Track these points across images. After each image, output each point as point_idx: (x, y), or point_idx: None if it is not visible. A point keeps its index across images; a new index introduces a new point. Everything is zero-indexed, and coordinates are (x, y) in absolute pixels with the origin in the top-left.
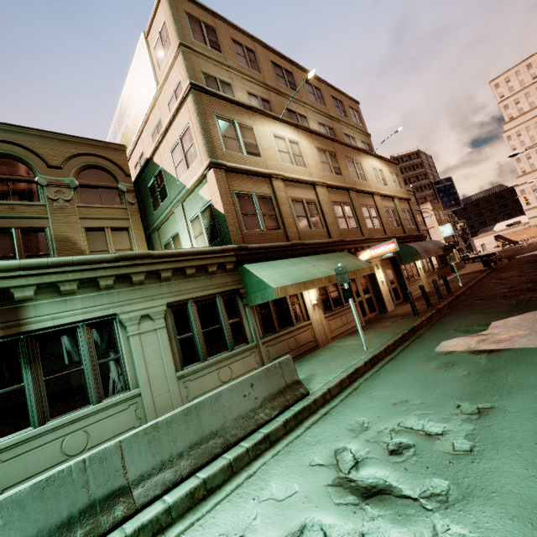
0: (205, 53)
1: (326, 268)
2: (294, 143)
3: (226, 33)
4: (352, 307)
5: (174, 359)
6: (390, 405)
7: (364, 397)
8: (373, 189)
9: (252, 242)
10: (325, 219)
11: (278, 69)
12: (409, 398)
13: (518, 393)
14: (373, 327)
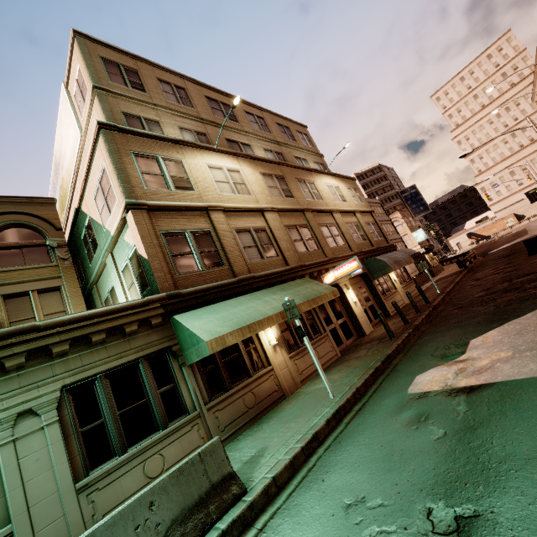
0: (125, 93)
1: (280, 302)
2: (234, 172)
3: (150, 73)
4: (308, 347)
5: (73, 463)
6: (341, 511)
7: (314, 491)
8: (331, 206)
9: (187, 286)
10: (278, 245)
11: (213, 103)
12: (366, 494)
13: (510, 479)
14: (348, 359)
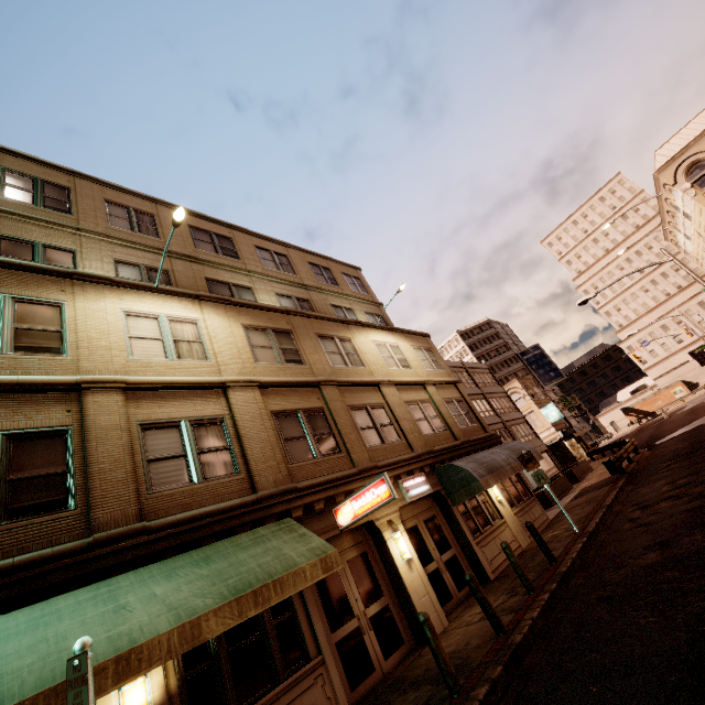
0: (21, 212)
1: (154, 611)
2: (184, 323)
3: (95, 193)
4: None
5: None
6: None
7: None
8: (380, 376)
9: None
10: (243, 451)
11: (201, 233)
12: None
13: None
14: None
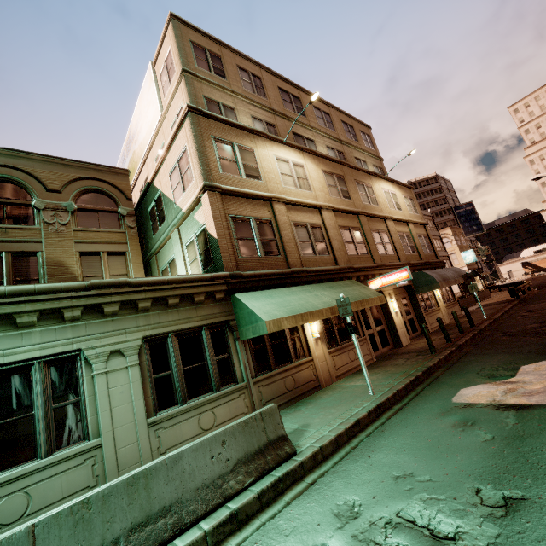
0: (208, 79)
1: (329, 298)
2: (298, 166)
3: (231, 60)
4: (356, 344)
5: (146, 402)
6: (391, 479)
7: (361, 463)
8: (386, 213)
9: (247, 269)
10: (331, 244)
11: (285, 94)
12: (415, 471)
13: None
14: (384, 365)
